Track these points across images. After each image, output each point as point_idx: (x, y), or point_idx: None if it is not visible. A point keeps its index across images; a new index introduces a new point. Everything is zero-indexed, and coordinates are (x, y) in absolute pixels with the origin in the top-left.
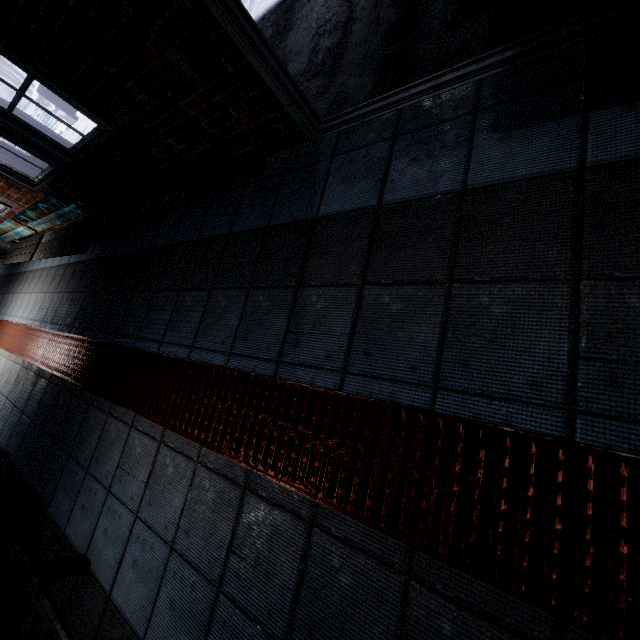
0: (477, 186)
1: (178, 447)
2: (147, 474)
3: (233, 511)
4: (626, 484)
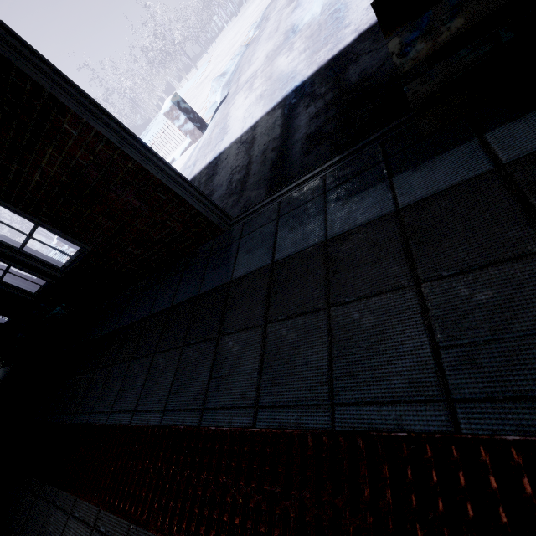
0: (334, 235)
1: (108, 530)
2: None
3: None
4: (525, 473)
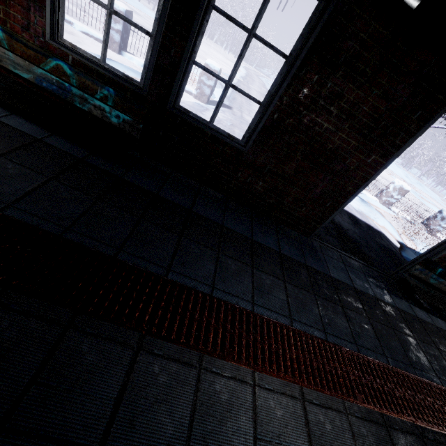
0: (379, 298)
1: (324, 403)
2: (306, 438)
3: (391, 445)
4: None
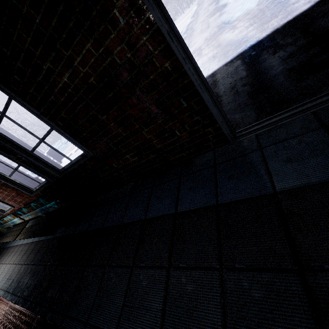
0: None
1: None
2: None
3: None
4: None
